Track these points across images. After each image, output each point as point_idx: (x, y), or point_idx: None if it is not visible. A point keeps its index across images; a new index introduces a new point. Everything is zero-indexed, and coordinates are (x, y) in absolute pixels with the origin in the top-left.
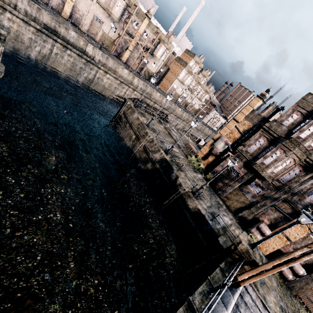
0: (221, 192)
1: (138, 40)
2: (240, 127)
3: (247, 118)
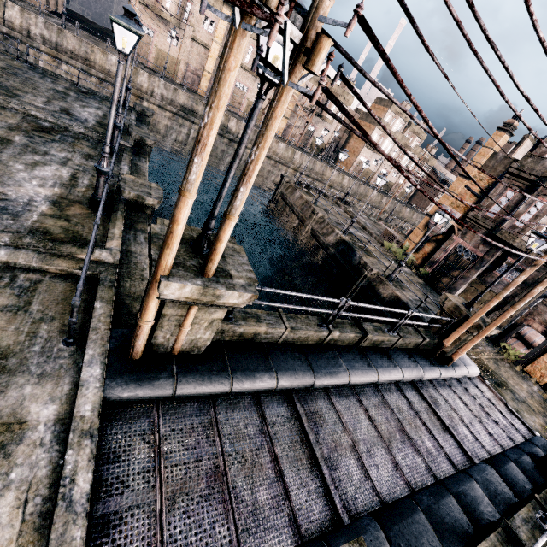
0: (448, 291)
1: (297, 100)
2: (475, 186)
3: (485, 168)
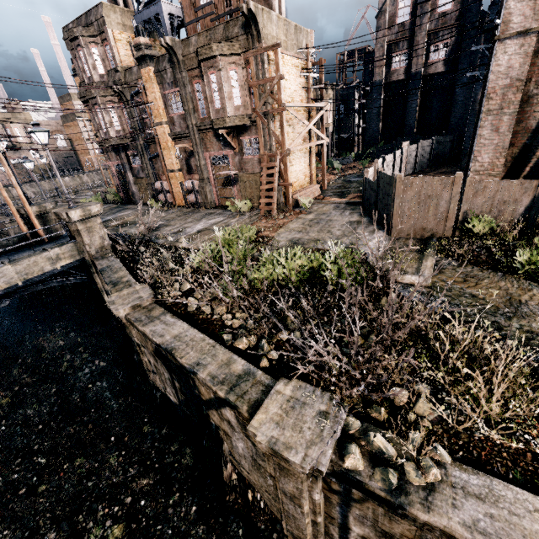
0: (133, 198)
1: None
2: None
3: None
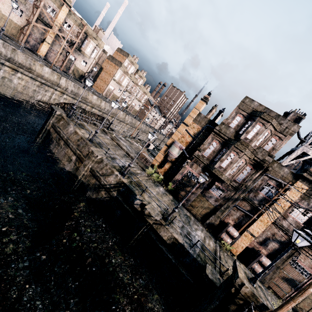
0: (186, 201)
1: (57, 31)
2: (191, 131)
3: (195, 121)
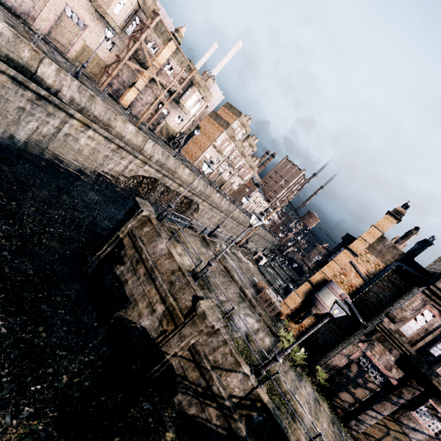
0: (354, 422)
1: (155, 74)
2: (361, 266)
3: (373, 249)
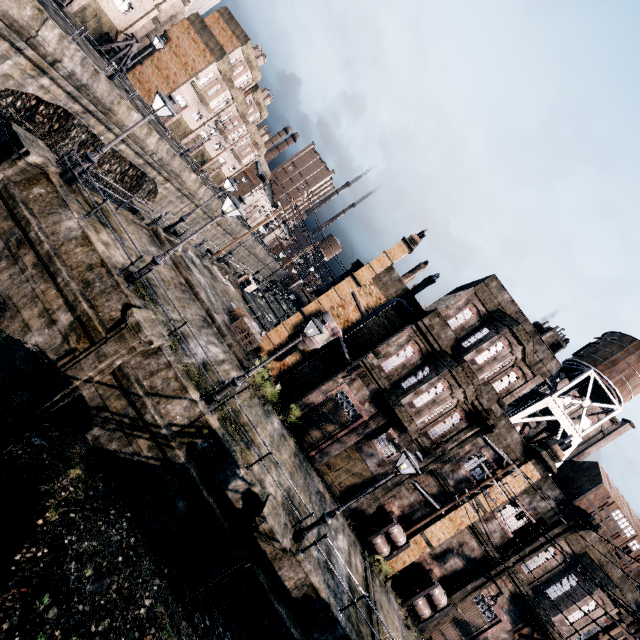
0: (319, 455)
1: None
2: (362, 299)
3: (378, 281)
